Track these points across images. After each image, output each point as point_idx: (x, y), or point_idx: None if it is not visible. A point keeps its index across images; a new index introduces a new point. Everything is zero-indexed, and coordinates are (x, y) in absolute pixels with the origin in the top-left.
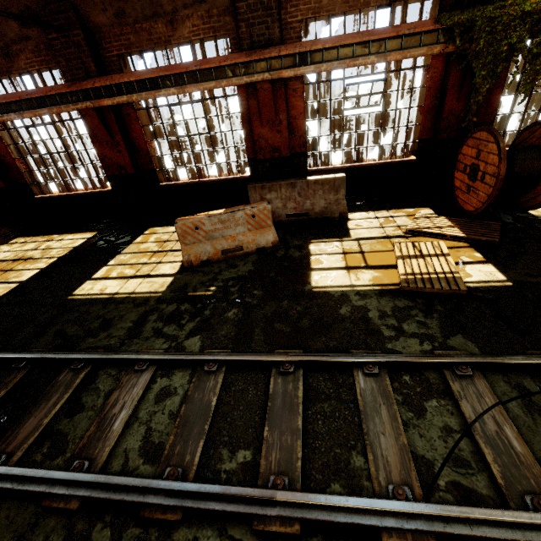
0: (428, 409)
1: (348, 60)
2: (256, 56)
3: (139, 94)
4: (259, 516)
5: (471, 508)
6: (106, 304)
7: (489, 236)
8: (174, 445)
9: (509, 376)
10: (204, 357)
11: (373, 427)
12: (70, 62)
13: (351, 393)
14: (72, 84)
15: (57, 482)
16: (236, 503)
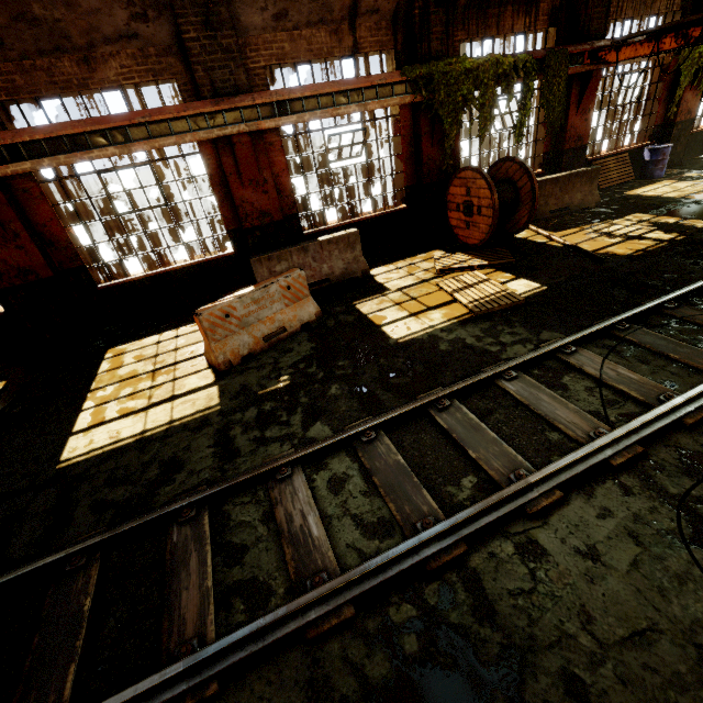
0: (567, 383)
1: (331, 109)
2: (226, 104)
3: (54, 157)
4: (526, 504)
5: (644, 416)
6: (144, 447)
7: (505, 258)
8: (401, 509)
9: (594, 343)
10: (356, 430)
11: (546, 409)
12: None
13: (507, 399)
14: None
15: (307, 608)
16: (502, 507)
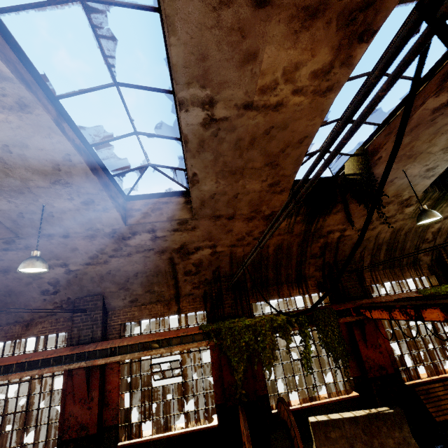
0: None
1: (146, 351)
2: (77, 350)
3: None
4: None
5: None
6: None
7: None
8: None
9: None
10: None
11: None
12: None
13: None
14: None
15: None
16: None
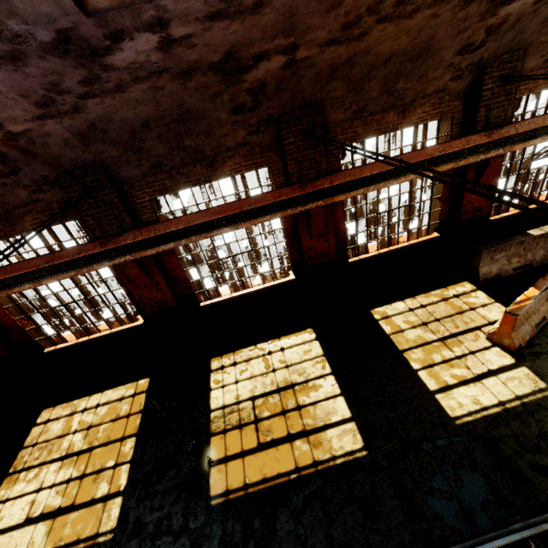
0: None
1: None
2: (497, 136)
3: (377, 185)
4: None
5: None
6: (519, 419)
7: None
8: None
9: None
10: None
11: None
12: (302, 163)
13: None
14: (303, 186)
15: None
16: None
